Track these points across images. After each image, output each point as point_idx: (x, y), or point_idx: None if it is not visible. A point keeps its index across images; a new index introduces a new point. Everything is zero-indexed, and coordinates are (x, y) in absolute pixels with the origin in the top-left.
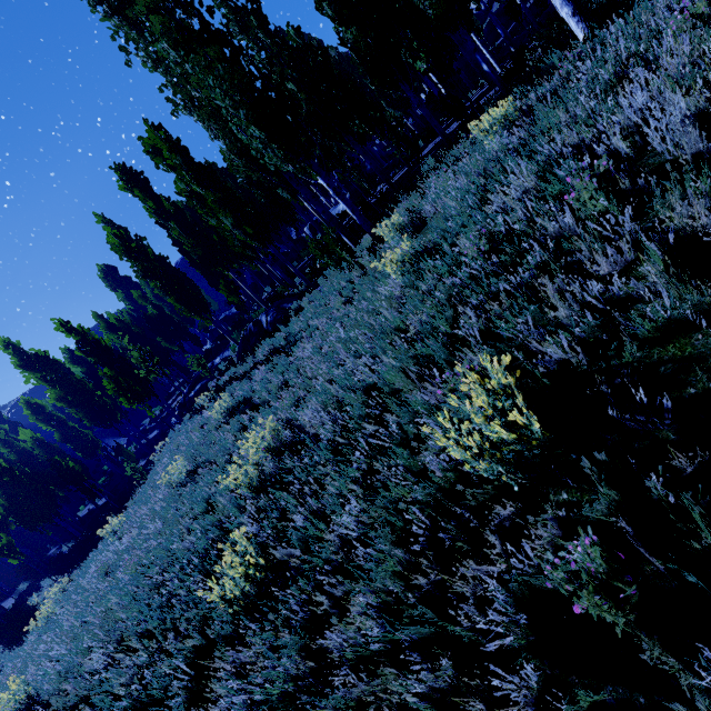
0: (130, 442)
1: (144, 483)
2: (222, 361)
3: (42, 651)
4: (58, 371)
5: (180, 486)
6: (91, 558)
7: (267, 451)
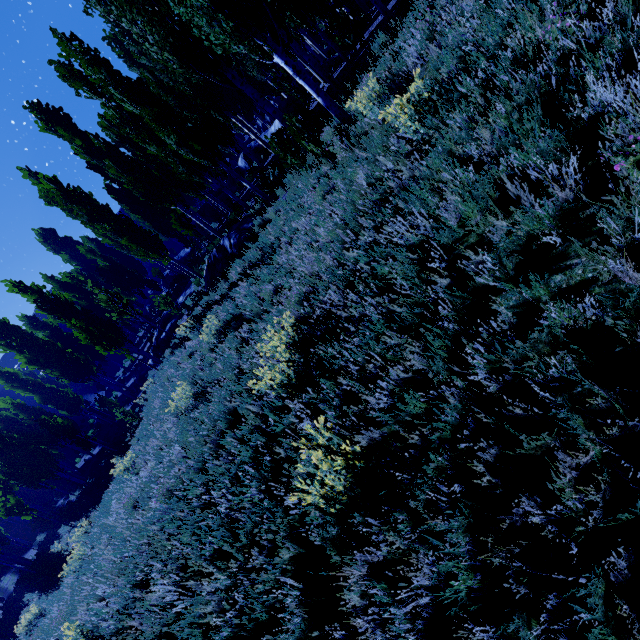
0: (109, 394)
1: (139, 423)
2: (188, 297)
3: (86, 592)
4: (22, 336)
5: (191, 409)
6: (108, 498)
7: (293, 348)
